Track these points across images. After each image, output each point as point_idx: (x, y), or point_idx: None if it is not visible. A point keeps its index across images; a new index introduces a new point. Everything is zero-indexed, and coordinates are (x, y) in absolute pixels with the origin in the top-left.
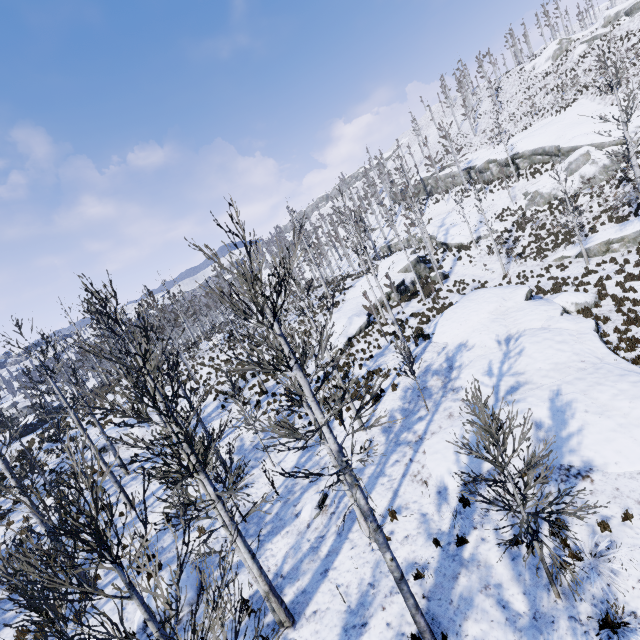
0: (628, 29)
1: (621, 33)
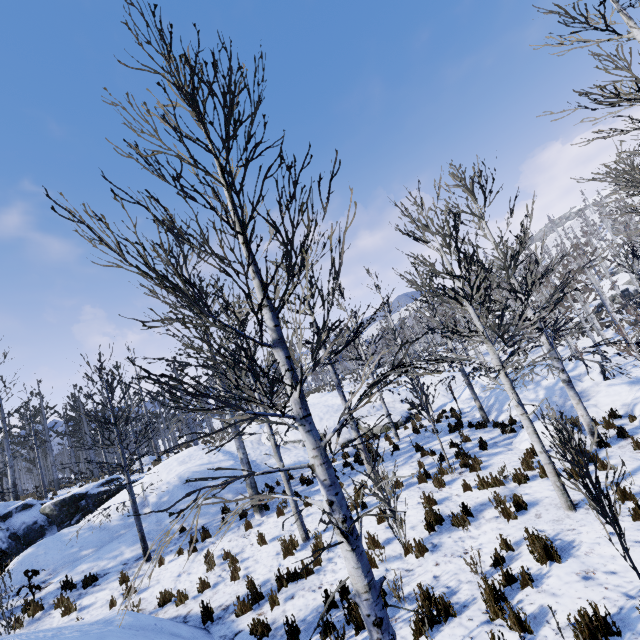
0: None
1: None
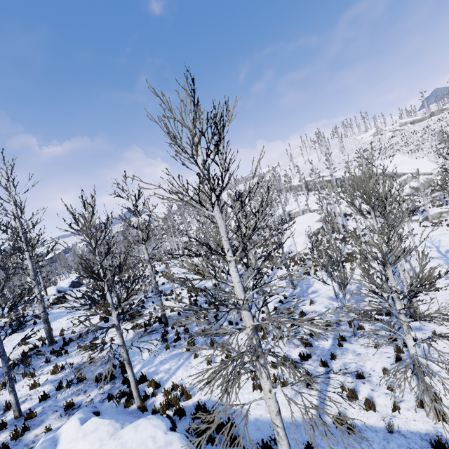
0: (414, 129)
1: (410, 130)
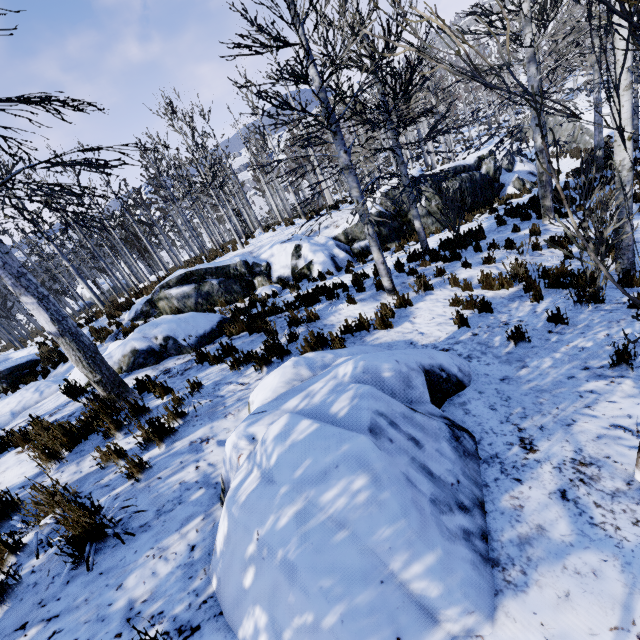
0: None
1: None
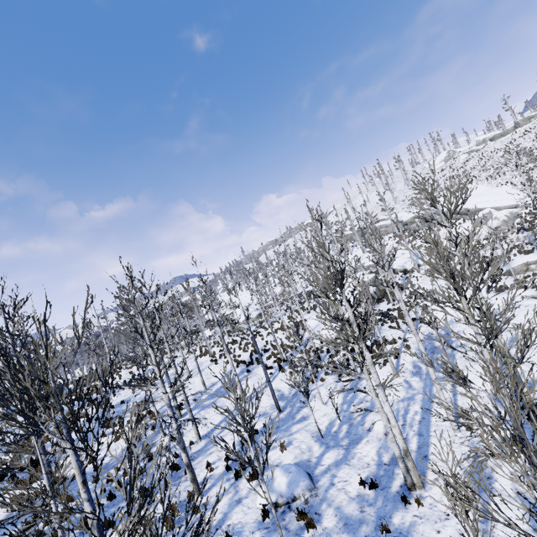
0: (494, 147)
1: (490, 149)
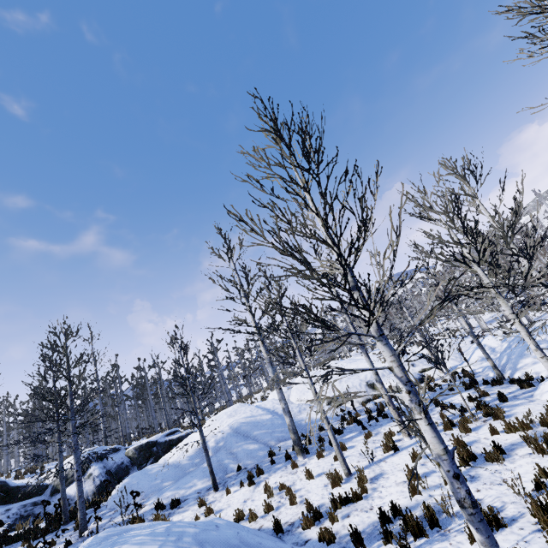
0: None
1: None
